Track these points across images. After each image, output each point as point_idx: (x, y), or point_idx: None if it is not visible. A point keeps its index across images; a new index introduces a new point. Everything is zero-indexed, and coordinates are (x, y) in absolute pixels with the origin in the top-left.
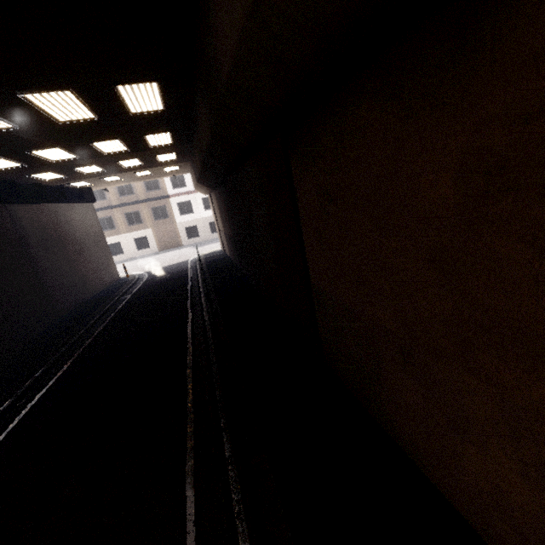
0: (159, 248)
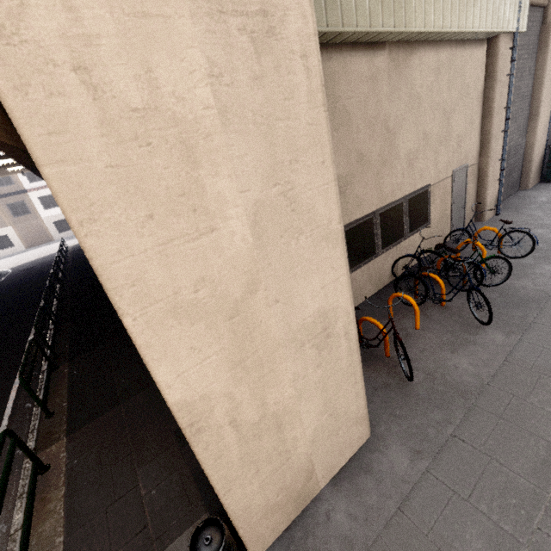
0: (26, 245)
